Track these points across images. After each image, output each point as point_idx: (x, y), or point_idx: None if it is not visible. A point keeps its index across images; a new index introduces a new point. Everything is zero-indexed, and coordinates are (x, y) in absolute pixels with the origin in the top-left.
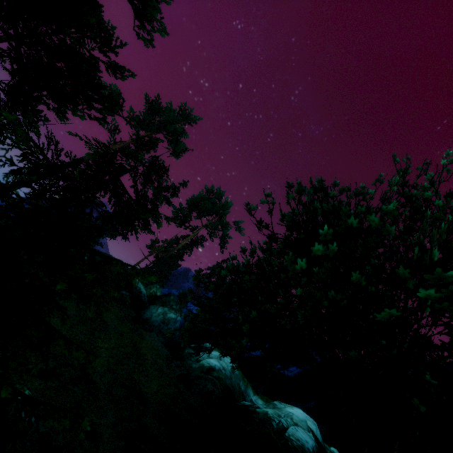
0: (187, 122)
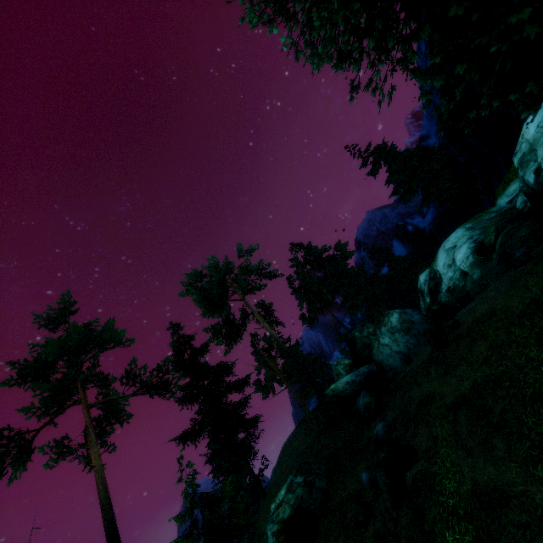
0: (69, 315)
